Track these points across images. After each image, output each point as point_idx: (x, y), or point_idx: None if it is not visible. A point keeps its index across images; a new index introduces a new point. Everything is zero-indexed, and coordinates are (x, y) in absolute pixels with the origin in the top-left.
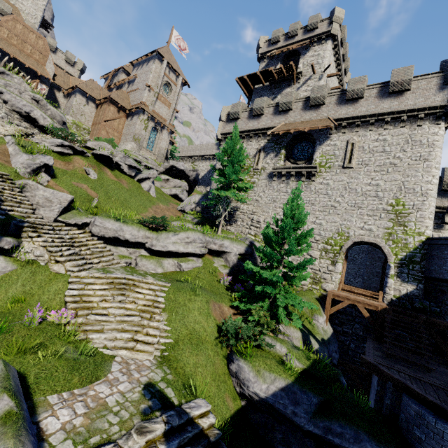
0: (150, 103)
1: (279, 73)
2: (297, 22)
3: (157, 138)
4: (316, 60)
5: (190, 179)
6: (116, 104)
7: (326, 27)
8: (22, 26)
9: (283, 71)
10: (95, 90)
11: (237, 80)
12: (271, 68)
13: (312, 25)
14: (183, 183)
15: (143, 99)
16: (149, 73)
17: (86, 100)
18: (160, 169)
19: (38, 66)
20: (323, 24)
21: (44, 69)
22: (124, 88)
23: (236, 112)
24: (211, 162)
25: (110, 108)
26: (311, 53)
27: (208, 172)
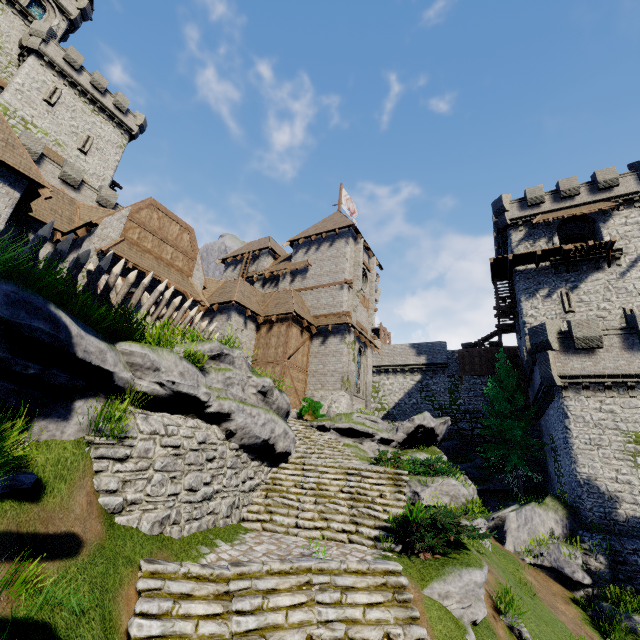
0: (351, 311)
1: (577, 250)
2: (572, 178)
3: (362, 368)
4: (636, 231)
5: (437, 439)
6: (298, 321)
7: (636, 185)
8: (160, 214)
9: (590, 249)
10: (251, 298)
11: (492, 261)
12: (569, 246)
13: (607, 182)
14: (444, 456)
15: (343, 306)
16: (343, 261)
17: (243, 320)
18: (397, 436)
19: (183, 282)
20: (626, 180)
21: (191, 284)
22: (284, 283)
23: (594, 337)
24: (408, 376)
25: (292, 331)
26: (618, 220)
27: (408, 395)
